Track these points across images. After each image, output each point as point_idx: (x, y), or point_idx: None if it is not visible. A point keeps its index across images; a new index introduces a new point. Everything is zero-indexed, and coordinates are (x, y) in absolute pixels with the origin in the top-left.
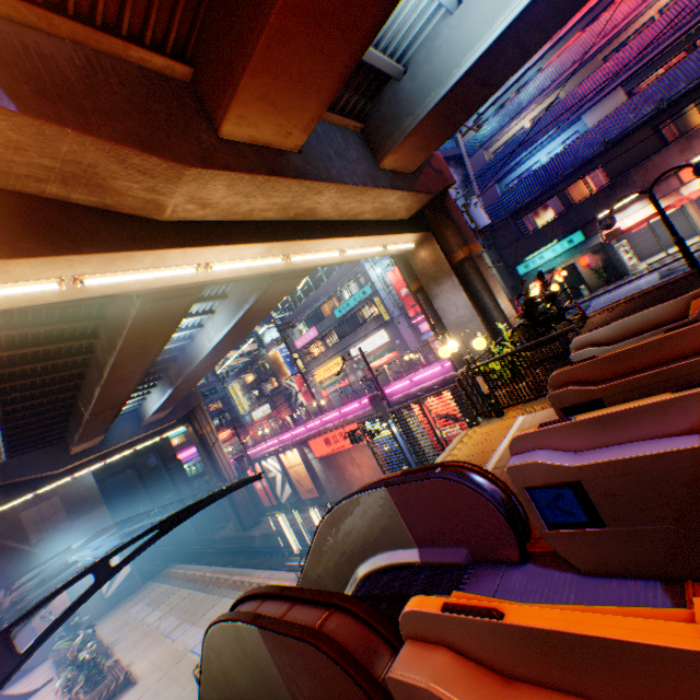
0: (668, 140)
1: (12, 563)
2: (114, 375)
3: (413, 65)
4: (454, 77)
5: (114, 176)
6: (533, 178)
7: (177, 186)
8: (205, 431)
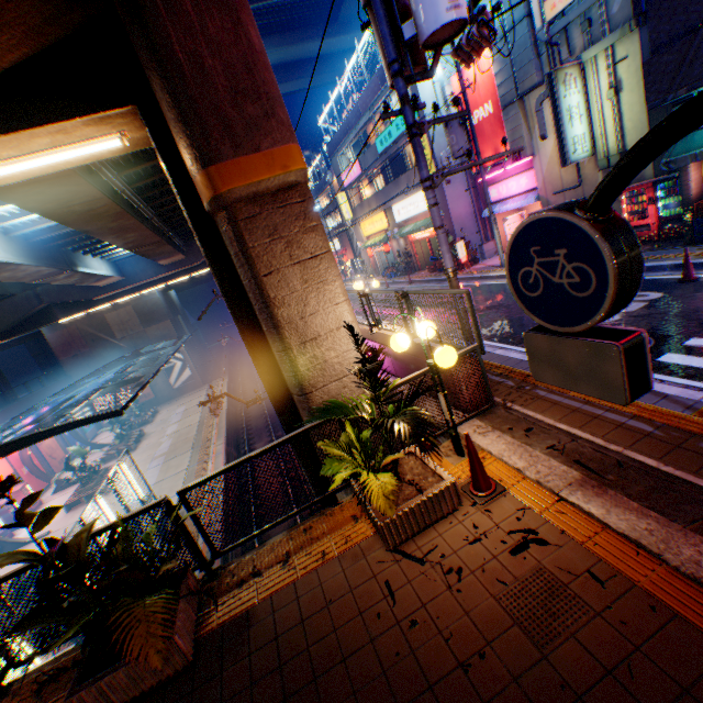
0: None
1: (107, 350)
2: None
3: None
4: None
5: None
6: None
7: None
8: None
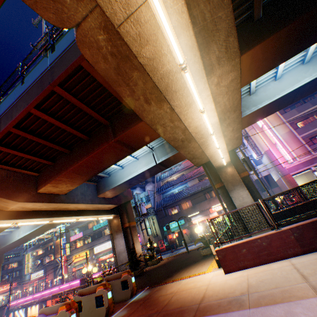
0: (207, 197)
1: None
2: None
3: (112, 175)
4: (119, 182)
5: None
6: (171, 197)
7: (15, 204)
8: None
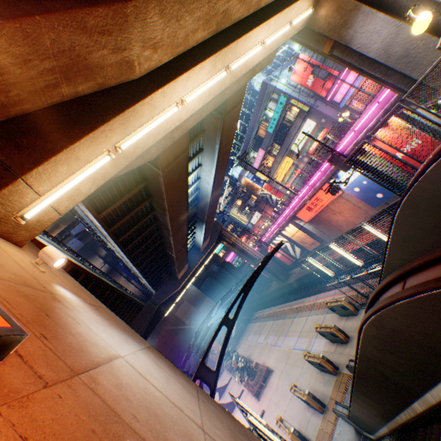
0: None
1: (185, 335)
2: (173, 227)
3: None
4: None
5: (88, 51)
6: None
7: (128, 33)
8: (232, 241)
